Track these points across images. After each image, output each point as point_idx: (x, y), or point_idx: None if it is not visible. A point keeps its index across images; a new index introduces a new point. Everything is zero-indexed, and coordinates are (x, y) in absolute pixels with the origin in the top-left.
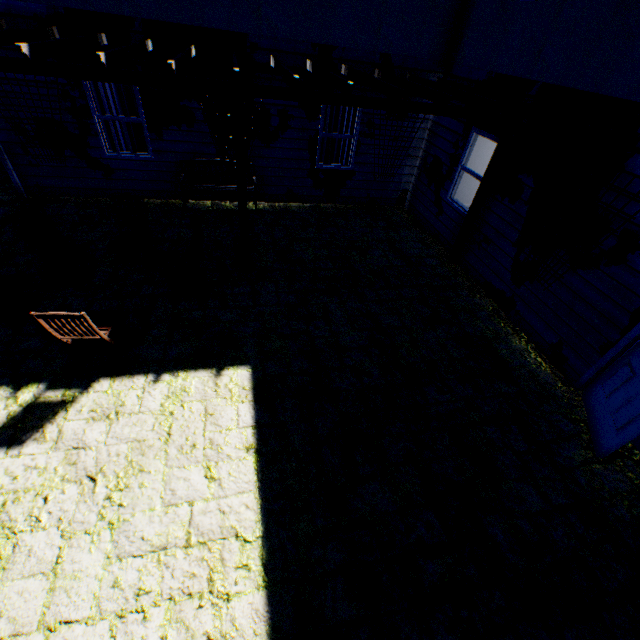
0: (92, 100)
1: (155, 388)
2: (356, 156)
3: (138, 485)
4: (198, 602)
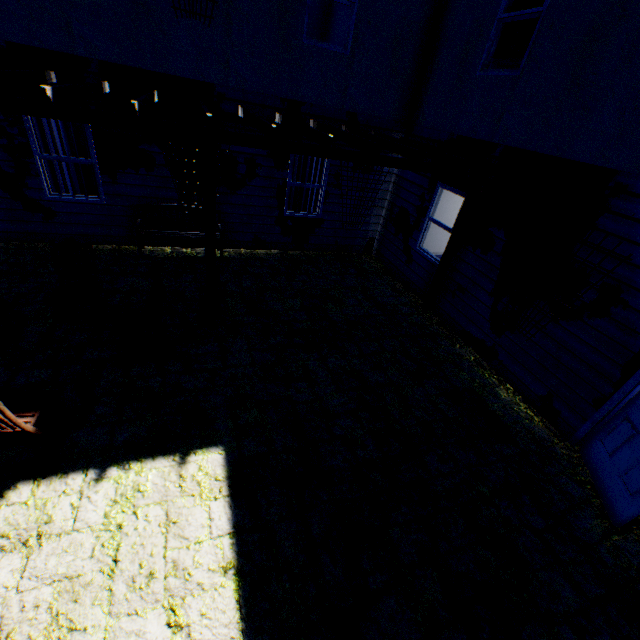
0: (34, 138)
1: (97, 490)
2: (324, 205)
3: None
4: None
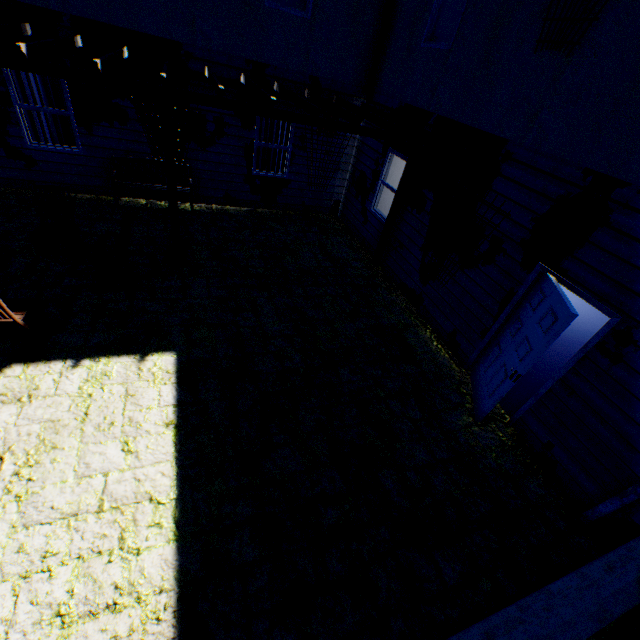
0: (13, 88)
1: (74, 373)
2: (291, 166)
3: (50, 461)
4: (108, 558)
